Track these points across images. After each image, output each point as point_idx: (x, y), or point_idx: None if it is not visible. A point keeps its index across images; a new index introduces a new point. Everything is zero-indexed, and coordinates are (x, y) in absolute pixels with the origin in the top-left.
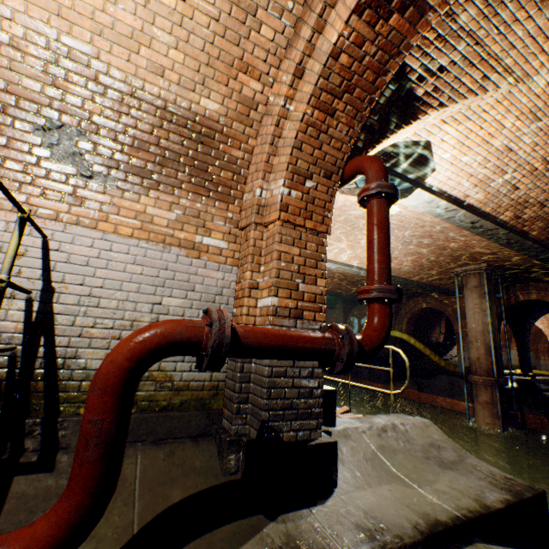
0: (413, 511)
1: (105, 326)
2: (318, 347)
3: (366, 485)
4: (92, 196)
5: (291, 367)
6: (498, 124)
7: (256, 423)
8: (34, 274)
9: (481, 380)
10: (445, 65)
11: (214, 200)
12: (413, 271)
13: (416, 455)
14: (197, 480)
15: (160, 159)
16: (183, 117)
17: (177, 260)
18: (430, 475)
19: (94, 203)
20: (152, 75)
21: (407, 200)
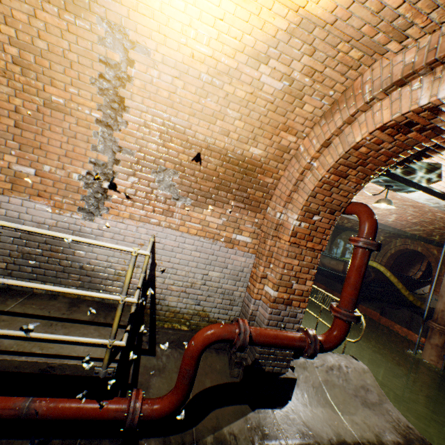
0: (332, 430)
1: (178, 285)
2: (295, 346)
3: (308, 404)
4: (177, 210)
5: None
6: None
7: (251, 356)
8: None
9: (438, 328)
10: None
11: (247, 210)
12: (405, 225)
13: (348, 391)
14: (217, 376)
15: (218, 185)
16: (236, 159)
17: (220, 249)
18: (352, 409)
19: (178, 215)
20: (221, 135)
21: (407, 194)
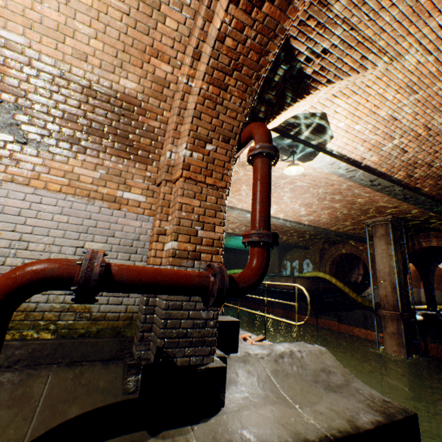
0: (287, 430)
1: None
2: (192, 284)
3: (252, 406)
4: (26, 158)
5: (187, 301)
6: (381, 97)
7: (154, 349)
8: None
9: (388, 314)
10: (328, 48)
11: (134, 162)
12: (331, 222)
13: (306, 378)
14: (97, 398)
15: (87, 128)
16: (105, 94)
17: (100, 211)
18: (313, 397)
19: (28, 164)
20: (77, 60)
21: (313, 162)
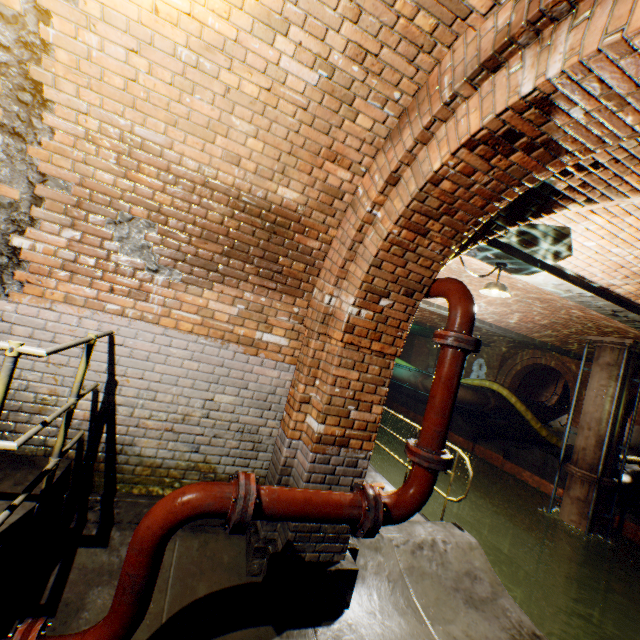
0: None
1: (160, 418)
2: (342, 516)
3: (378, 612)
4: (156, 290)
5: None
6: None
7: (283, 536)
8: (101, 367)
9: (579, 474)
10: (603, 161)
11: (280, 293)
12: (532, 329)
13: (445, 583)
14: (223, 576)
15: (228, 250)
16: (256, 206)
17: (234, 357)
18: (449, 613)
19: (158, 298)
20: (227, 164)
21: (528, 277)
